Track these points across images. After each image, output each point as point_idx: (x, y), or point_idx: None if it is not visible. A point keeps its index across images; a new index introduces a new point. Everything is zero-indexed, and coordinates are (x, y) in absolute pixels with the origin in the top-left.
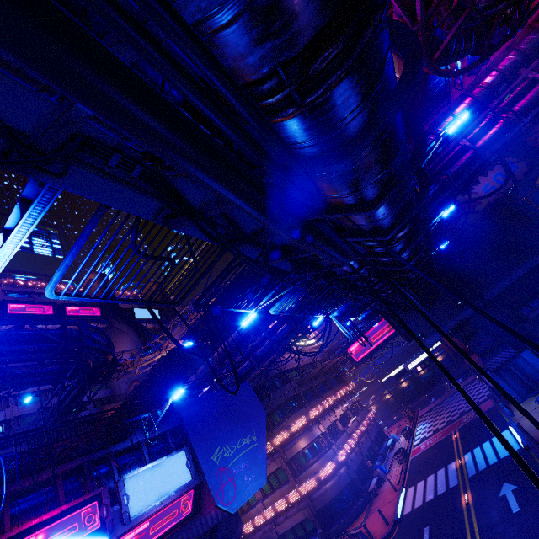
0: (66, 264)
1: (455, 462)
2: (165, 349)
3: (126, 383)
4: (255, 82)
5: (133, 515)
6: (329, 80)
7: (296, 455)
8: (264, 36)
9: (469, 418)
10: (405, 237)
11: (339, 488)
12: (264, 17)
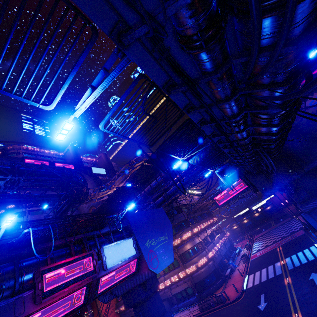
0: (113, 110)
1: (279, 262)
2: (112, 189)
3: (87, 208)
4: None
5: (108, 267)
6: None
7: (184, 252)
8: None
9: (288, 239)
10: (287, 112)
11: (209, 272)
12: None
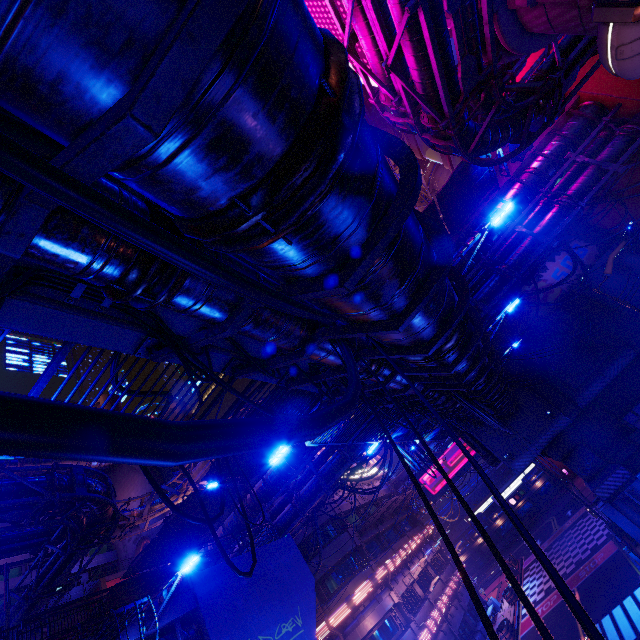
0: None
1: None
2: (184, 493)
3: (134, 542)
4: (216, 212)
5: None
6: (303, 206)
7: None
8: (211, 171)
9: (588, 569)
10: (453, 348)
11: None
12: (205, 154)
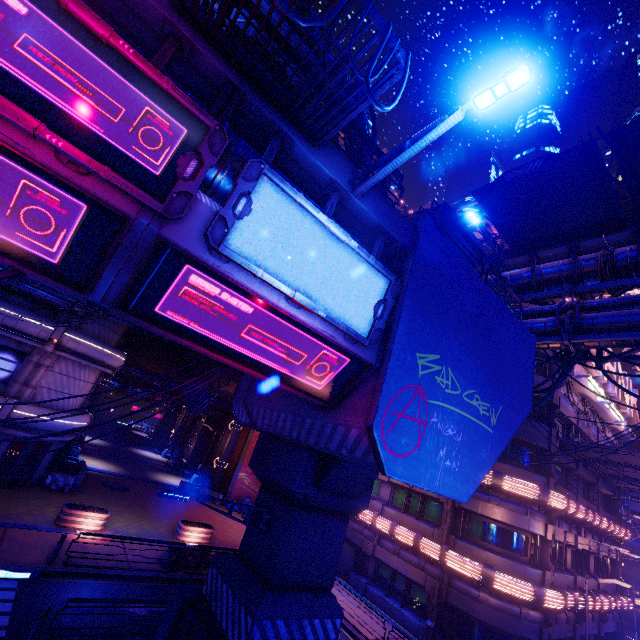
0: None
1: None
2: None
3: None
4: None
5: (232, 249)
6: None
7: (476, 513)
8: None
9: None
10: None
11: (509, 627)
12: None
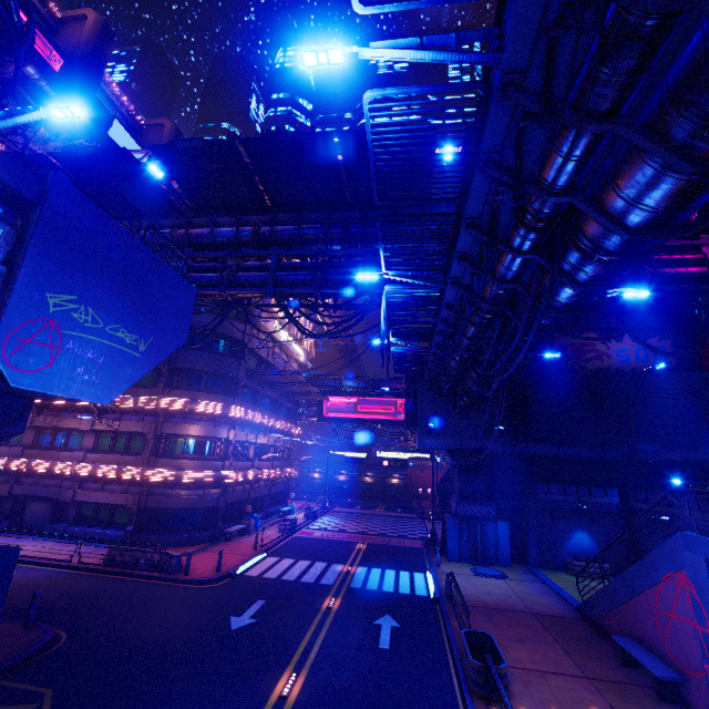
0: None
1: (343, 566)
2: None
3: None
4: None
5: None
6: None
7: (175, 435)
8: None
9: (387, 542)
10: None
11: (194, 505)
12: None
